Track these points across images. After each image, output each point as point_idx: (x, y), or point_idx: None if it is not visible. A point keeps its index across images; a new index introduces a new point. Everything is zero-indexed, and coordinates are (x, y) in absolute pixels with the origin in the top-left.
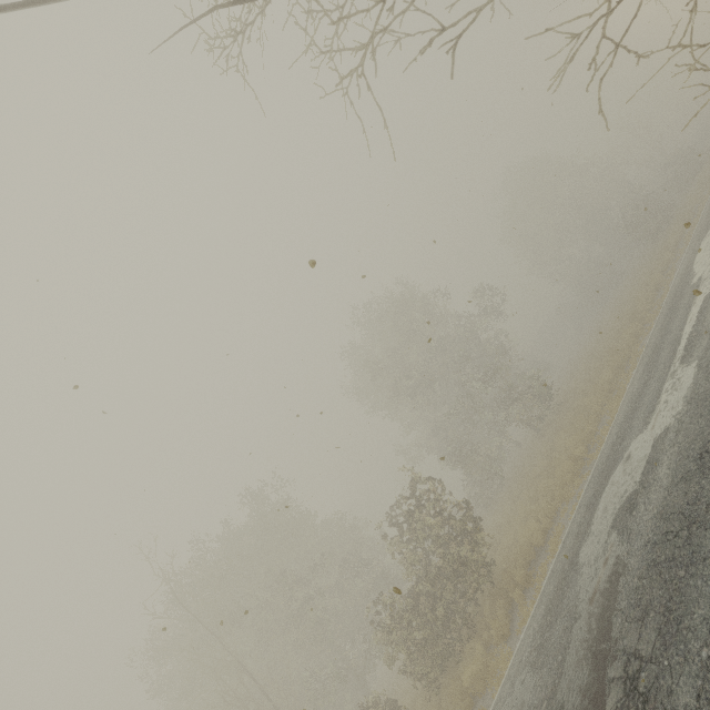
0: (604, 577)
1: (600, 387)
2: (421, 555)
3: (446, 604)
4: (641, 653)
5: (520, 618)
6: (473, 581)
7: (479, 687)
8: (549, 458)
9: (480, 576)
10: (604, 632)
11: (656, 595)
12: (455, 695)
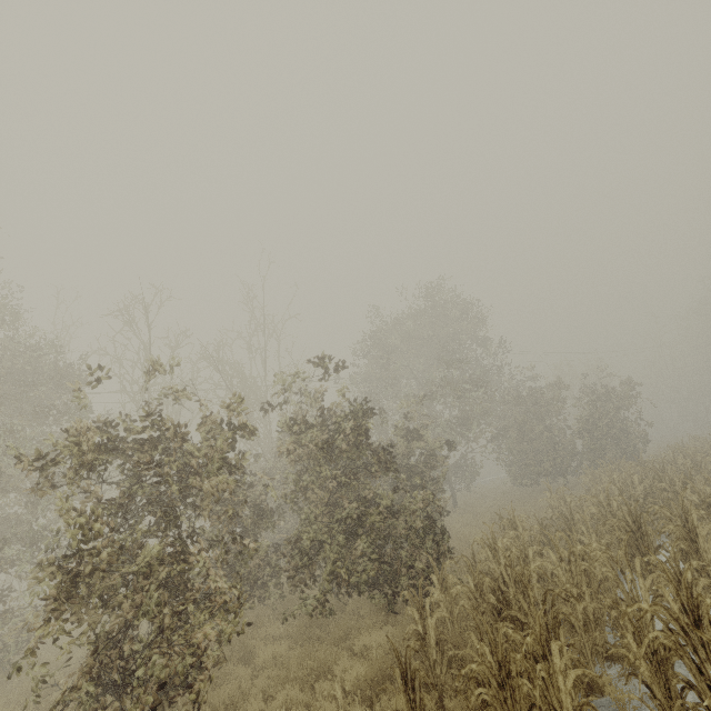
0: None
1: None
2: None
3: None
4: None
5: None
6: None
7: None
8: None
9: None
10: None
11: None
12: None
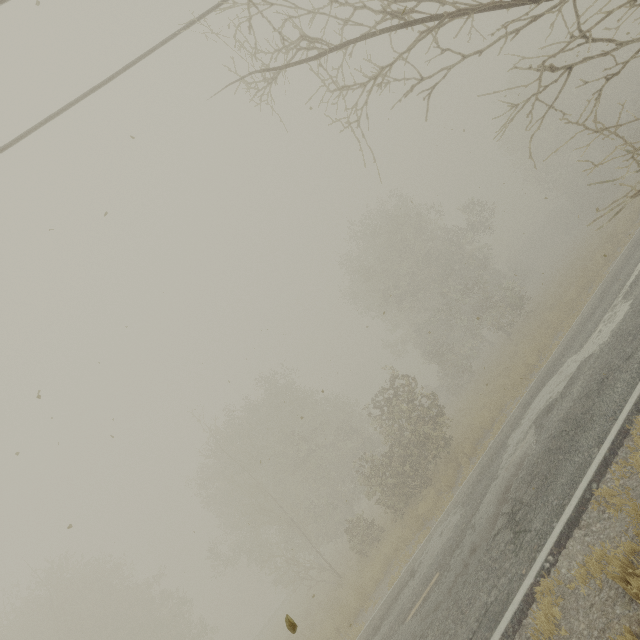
0: (518, 455)
1: (563, 305)
2: (395, 429)
3: (412, 463)
4: (523, 501)
5: (463, 476)
6: (433, 450)
7: (429, 515)
8: (511, 361)
9: (439, 446)
10: (507, 488)
11: (542, 469)
12: (412, 518)
